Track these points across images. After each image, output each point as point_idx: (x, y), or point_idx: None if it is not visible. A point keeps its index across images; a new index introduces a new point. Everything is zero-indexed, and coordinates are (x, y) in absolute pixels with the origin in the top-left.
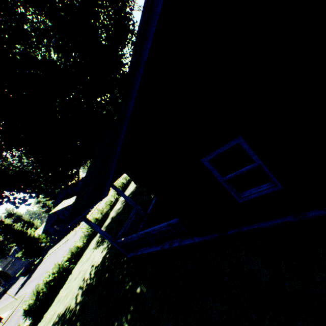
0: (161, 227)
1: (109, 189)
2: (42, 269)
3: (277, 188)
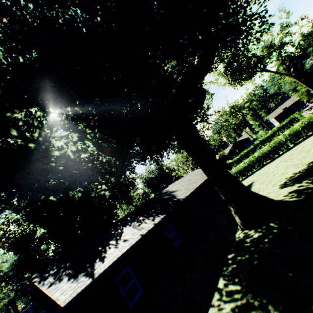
0: None
1: None
2: None
3: None
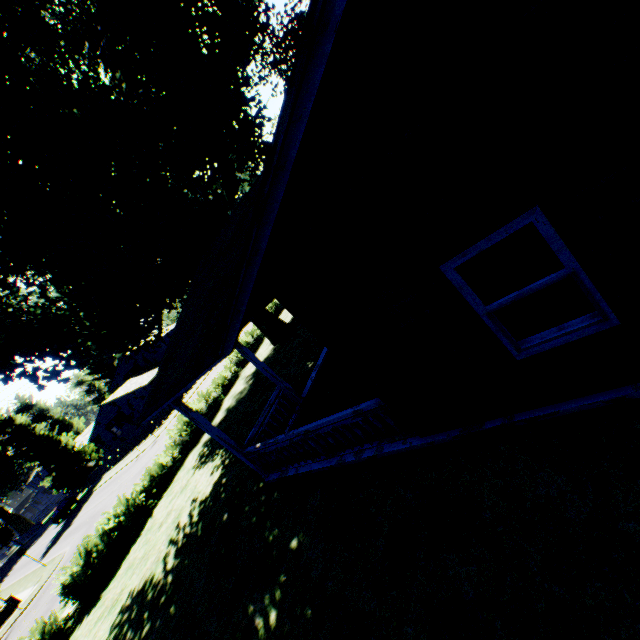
0: (339, 418)
1: (237, 336)
2: (92, 510)
3: (608, 326)
